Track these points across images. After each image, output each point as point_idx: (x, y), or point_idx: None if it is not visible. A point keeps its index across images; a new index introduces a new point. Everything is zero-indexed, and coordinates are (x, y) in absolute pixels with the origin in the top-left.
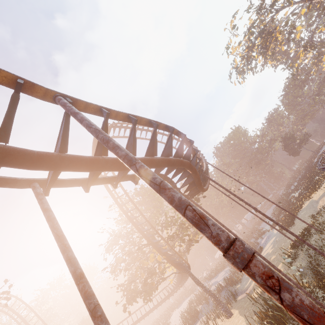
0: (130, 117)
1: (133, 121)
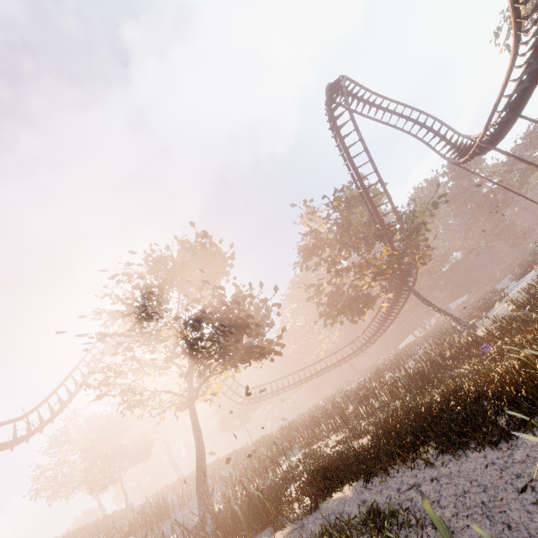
0: None
1: None
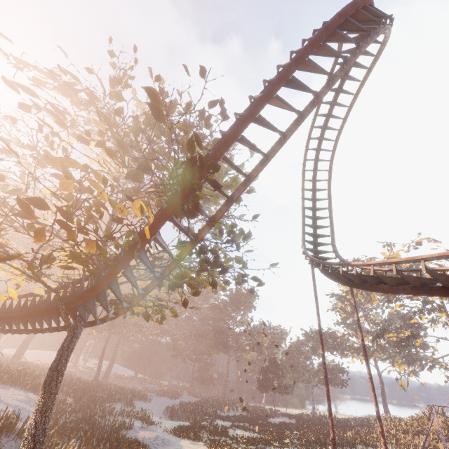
0: None
1: None
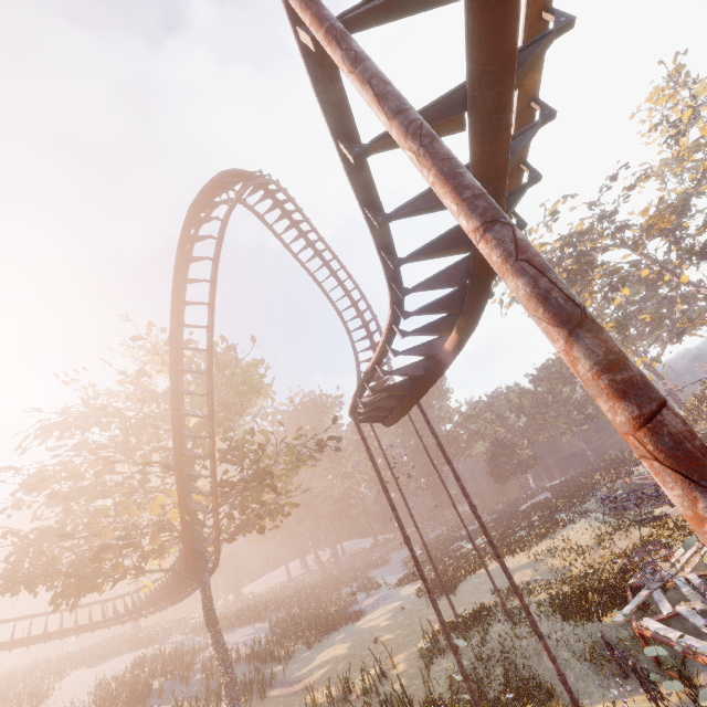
0: (539, 103)
1: (548, 112)
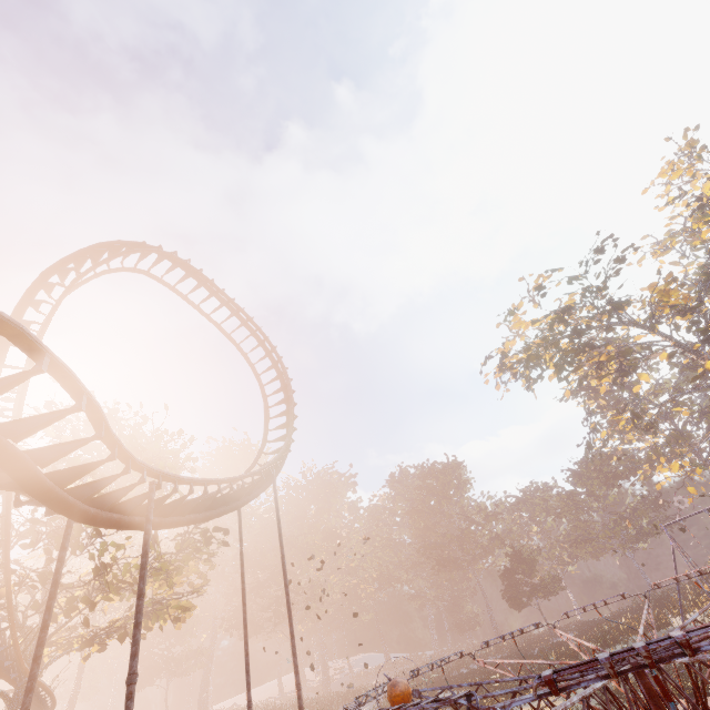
0: None
1: None
